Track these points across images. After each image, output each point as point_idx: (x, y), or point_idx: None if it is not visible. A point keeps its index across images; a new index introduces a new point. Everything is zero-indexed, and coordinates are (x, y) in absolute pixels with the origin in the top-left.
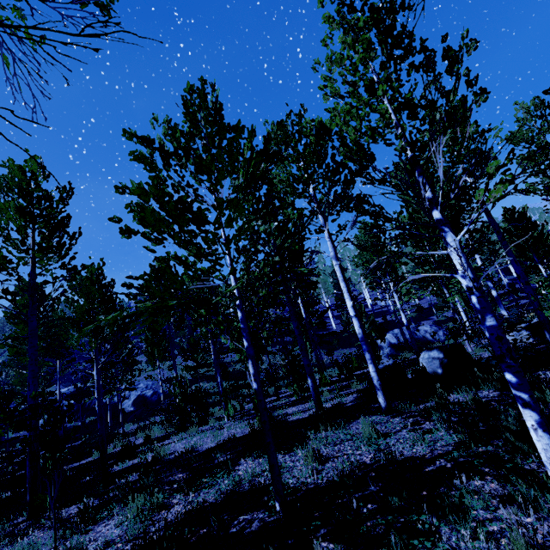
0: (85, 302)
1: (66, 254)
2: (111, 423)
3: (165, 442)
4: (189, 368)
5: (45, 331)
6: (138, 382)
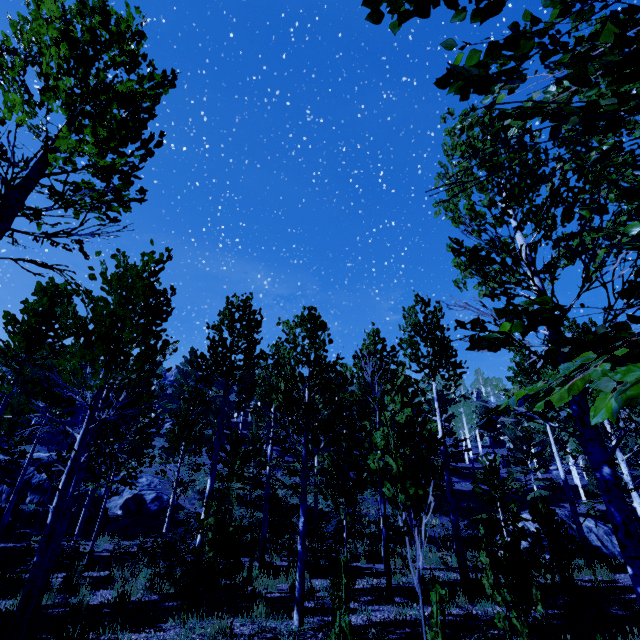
0: (116, 301)
1: (118, 171)
2: (80, 529)
3: (155, 637)
4: (218, 475)
5: (48, 357)
6: (141, 474)
